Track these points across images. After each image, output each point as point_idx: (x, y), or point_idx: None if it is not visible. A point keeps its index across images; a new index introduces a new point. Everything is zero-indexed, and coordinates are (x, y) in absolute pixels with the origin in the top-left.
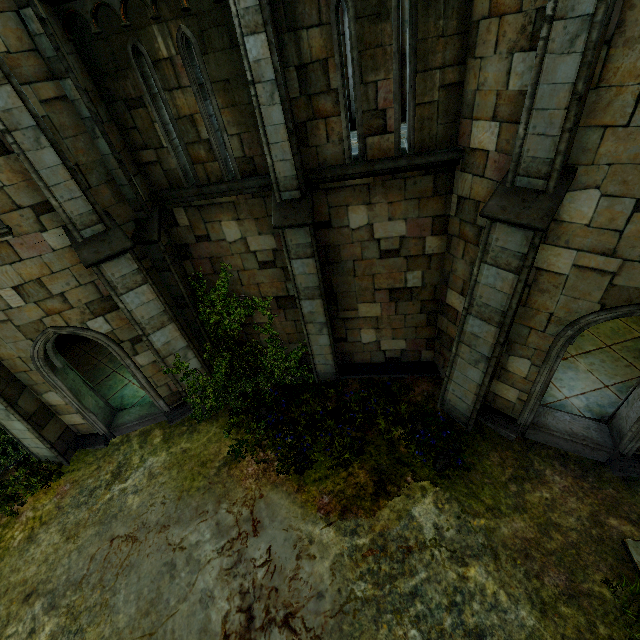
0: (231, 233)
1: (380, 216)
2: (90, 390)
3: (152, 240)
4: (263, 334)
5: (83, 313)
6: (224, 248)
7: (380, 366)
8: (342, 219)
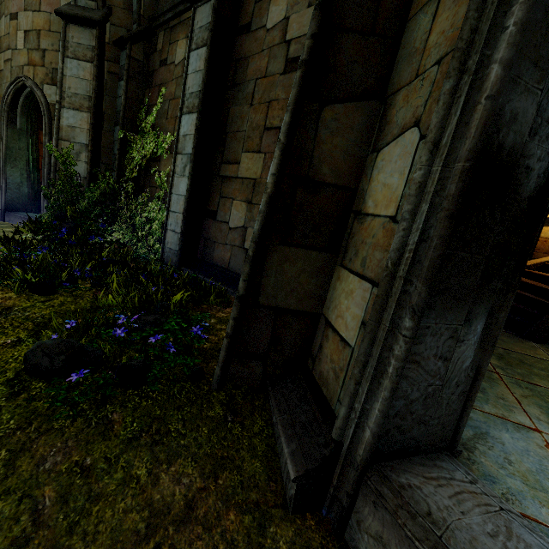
0: (180, 54)
1: (300, 3)
2: (27, 171)
3: (122, 36)
4: (159, 189)
5: (47, 75)
6: (171, 72)
7: (231, 274)
8: (262, 17)
